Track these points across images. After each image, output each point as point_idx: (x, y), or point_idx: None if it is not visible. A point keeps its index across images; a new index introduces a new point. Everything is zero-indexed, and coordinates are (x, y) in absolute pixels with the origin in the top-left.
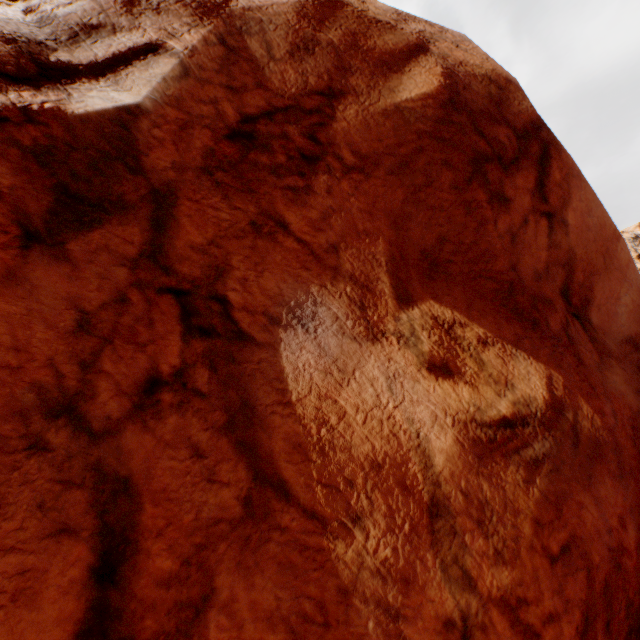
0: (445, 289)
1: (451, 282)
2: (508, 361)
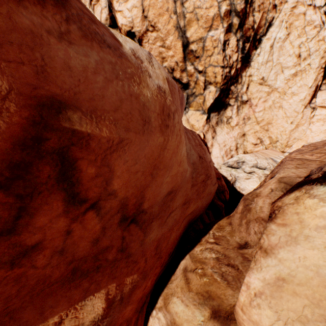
0: (14, 325)
1: (19, 313)
2: (79, 313)
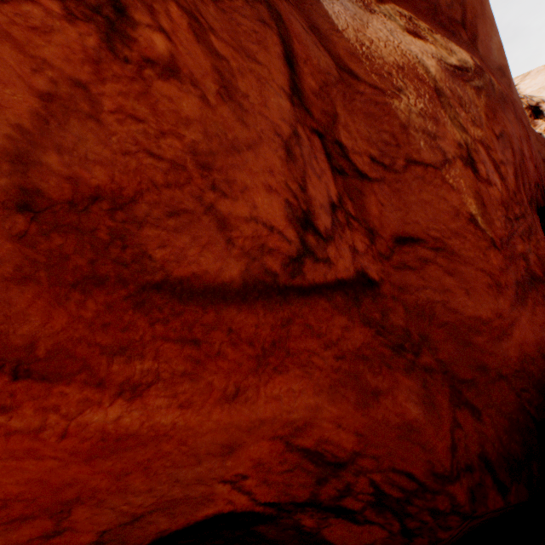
0: (398, 2)
1: (399, 0)
2: (447, 44)
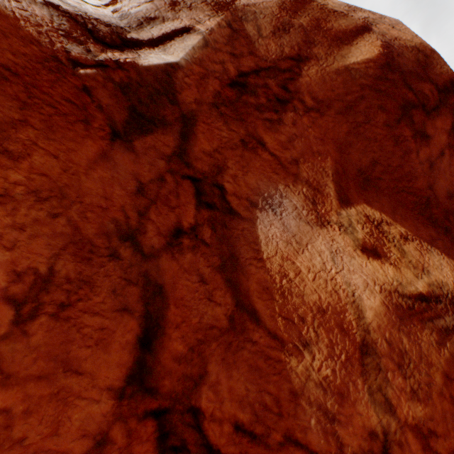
0: (375, 197)
1: (379, 193)
2: (424, 254)
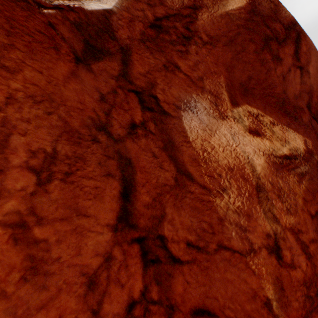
0: (252, 100)
1: (254, 98)
2: (285, 132)
